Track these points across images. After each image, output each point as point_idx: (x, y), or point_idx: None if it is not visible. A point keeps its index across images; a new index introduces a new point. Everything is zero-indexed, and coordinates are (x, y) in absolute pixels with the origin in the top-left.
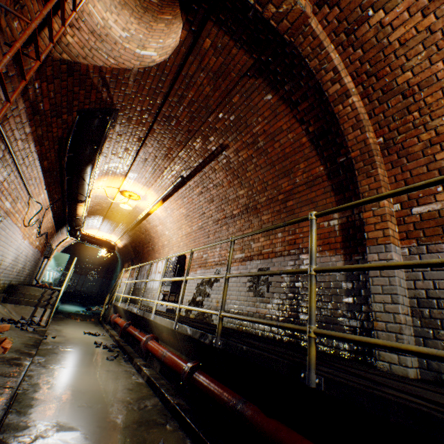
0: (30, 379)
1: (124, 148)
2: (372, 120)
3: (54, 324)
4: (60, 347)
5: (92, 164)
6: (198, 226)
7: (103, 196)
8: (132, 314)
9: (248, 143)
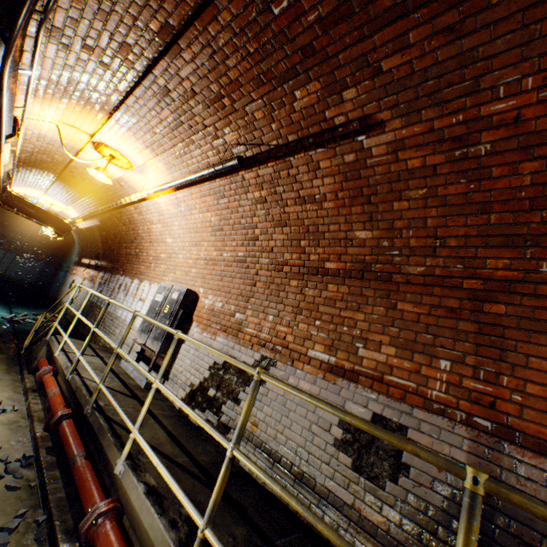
0: None
1: (118, 42)
2: None
3: None
4: None
5: (4, 41)
6: (235, 255)
7: (56, 140)
8: (77, 400)
9: (443, 137)
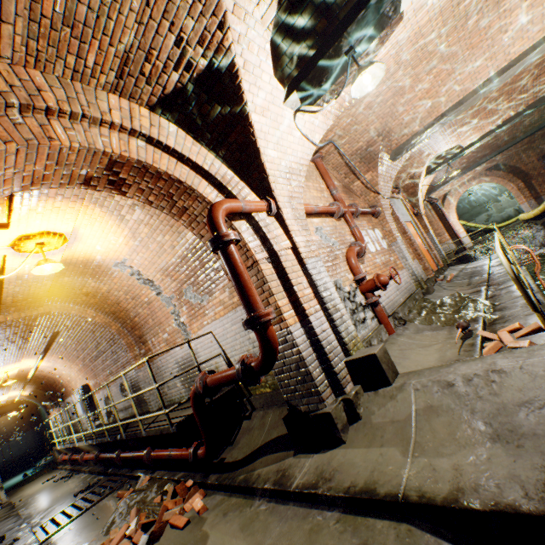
0: (24, 514)
1: None
2: (112, 319)
3: (13, 497)
4: (30, 500)
5: None
6: (82, 364)
7: None
8: (70, 448)
9: (71, 328)
